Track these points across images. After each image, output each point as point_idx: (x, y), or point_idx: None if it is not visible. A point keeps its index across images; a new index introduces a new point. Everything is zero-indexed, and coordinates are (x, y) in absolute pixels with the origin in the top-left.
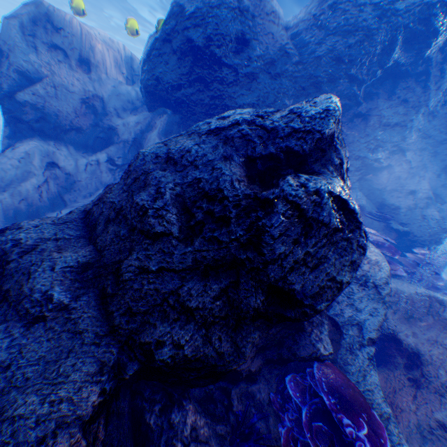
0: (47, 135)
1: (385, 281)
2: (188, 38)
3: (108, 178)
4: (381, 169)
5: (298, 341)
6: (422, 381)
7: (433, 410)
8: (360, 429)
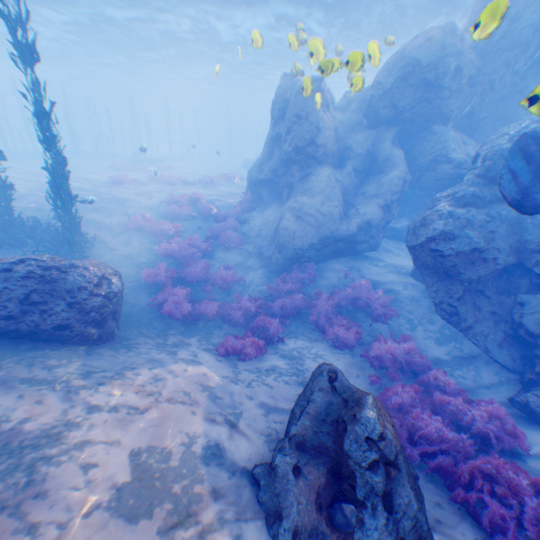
0: (322, 163)
1: None
2: (424, 79)
3: (356, 182)
4: None
5: None
6: None
7: None
8: None
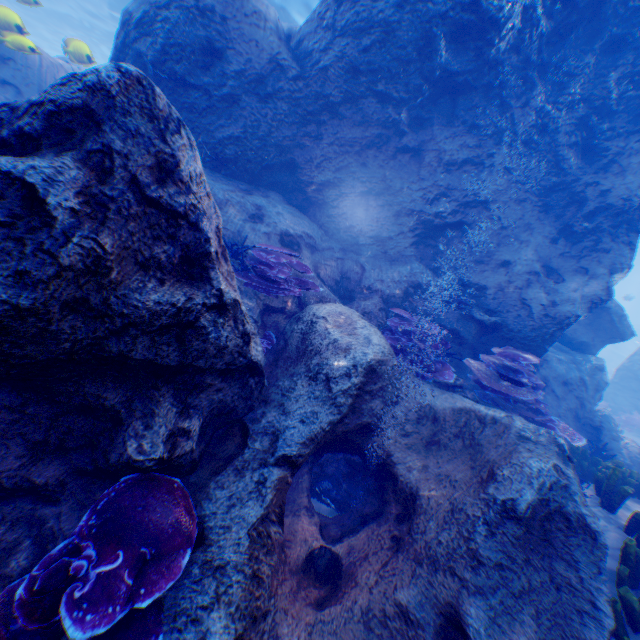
0: None
1: (346, 373)
2: (140, 54)
3: None
4: (448, 228)
5: (115, 439)
6: (405, 541)
7: (399, 586)
8: (102, 566)
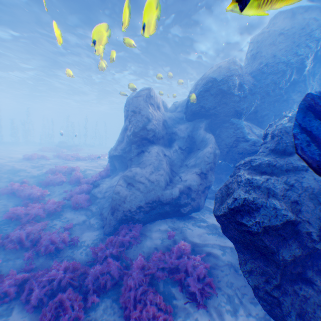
0: (154, 143)
1: None
2: (219, 89)
3: (182, 157)
4: None
5: None
6: None
7: None
8: None
